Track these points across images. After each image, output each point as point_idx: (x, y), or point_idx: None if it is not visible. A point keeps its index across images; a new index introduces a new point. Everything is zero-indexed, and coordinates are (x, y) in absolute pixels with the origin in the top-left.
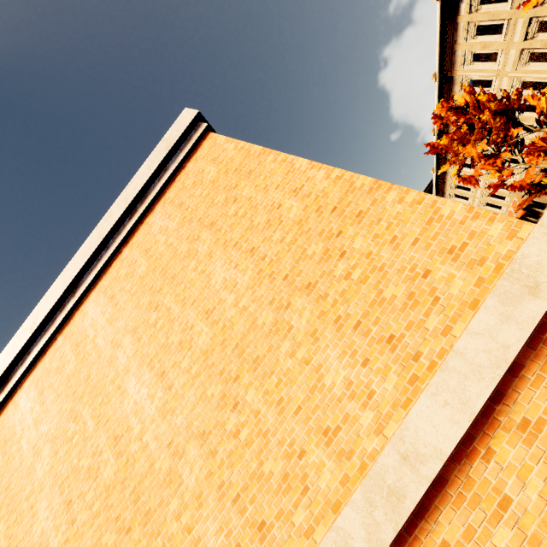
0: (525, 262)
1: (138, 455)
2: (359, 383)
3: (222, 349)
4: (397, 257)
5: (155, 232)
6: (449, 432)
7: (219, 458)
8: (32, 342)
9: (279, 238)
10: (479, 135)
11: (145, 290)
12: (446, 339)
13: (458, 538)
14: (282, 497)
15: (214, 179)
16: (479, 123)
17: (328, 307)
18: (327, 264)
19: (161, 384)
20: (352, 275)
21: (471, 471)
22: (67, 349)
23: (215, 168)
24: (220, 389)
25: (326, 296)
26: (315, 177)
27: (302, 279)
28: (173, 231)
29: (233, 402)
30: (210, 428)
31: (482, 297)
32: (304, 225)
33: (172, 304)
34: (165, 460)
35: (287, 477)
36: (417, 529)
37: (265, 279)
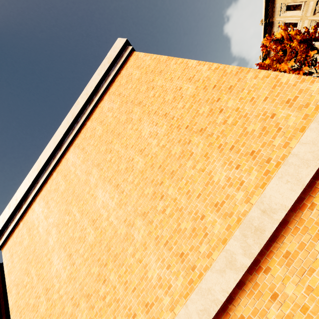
0: None
1: (107, 227)
2: (234, 178)
3: (151, 169)
4: (255, 109)
5: (105, 111)
6: (290, 196)
7: (154, 224)
8: (39, 176)
9: (182, 106)
10: (290, 56)
11: (102, 143)
12: (286, 149)
13: (295, 249)
14: (192, 240)
15: (138, 78)
16: (290, 49)
17: (214, 140)
18: (212, 117)
19: (117, 190)
20: (227, 121)
21: (302, 215)
22: (59, 178)
23: (139, 72)
24: (152, 189)
25: (212, 134)
26: (202, 69)
27: (197, 127)
28: (116, 109)
29: (160, 196)
30: (148, 210)
31: (307, 125)
32: (196, 97)
33: (119, 149)
34: (123, 228)
35: (195, 229)
36: (271, 247)
37: (174, 129)
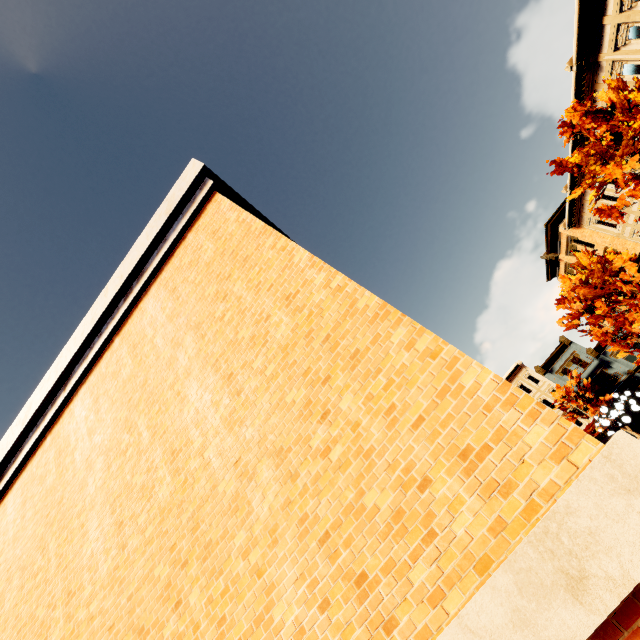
0: (569, 523)
1: (83, 627)
2: (312, 636)
3: (178, 513)
4: (391, 442)
5: (145, 322)
6: None
7: None
8: (25, 438)
9: (260, 366)
10: (629, 148)
11: (124, 400)
12: (434, 613)
13: None
14: None
15: (209, 262)
16: (630, 131)
17: (296, 494)
18: (305, 425)
19: (117, 538)
20: (331, 453)
21: None
22: (52, 455)
23: (213, 246)
24: (168, 572)
25: (296, 475)
26: (313, 281)
27: (274, 440)
28: (161, 326)
29: (176, 599)
30: (149, 625)
31: (497, 557)
32: (289, 354)
33: (144, 429)
34: None
35: None
36: None
37: (236, 426)
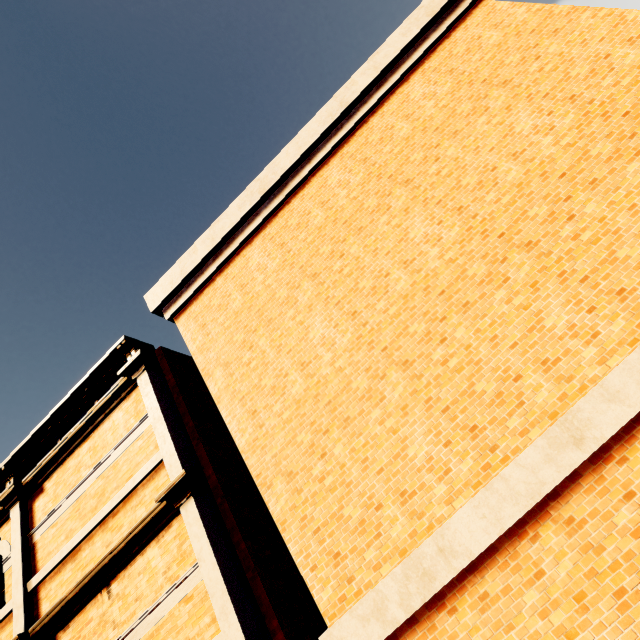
0: None
1: (441, 269)
2: None
3: (543, 179)
4: None
5: (415, 98)
6: None
7: (555, 256)
8: (260, 204)
9: (612, 83)
10: None
11: (415, 148)
12: None
13: None
14: None
15: (499, 43)
16: None
17: None
18: None
19: (460, 216)
20: None
21: None
22: (309, 207)
23: (500, 33)
24: (547, 209)
25: None
26: None
27: None
28: (445, 95)
29: (567, 216)
30: (538, 238)
31: None
32: None
33: (459, 155)
34: (480, 267)
35: None
36: None
37: (596, 119)
